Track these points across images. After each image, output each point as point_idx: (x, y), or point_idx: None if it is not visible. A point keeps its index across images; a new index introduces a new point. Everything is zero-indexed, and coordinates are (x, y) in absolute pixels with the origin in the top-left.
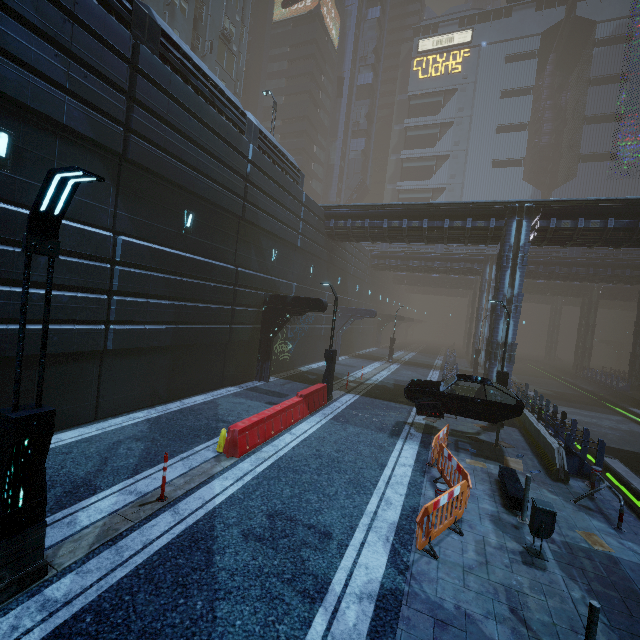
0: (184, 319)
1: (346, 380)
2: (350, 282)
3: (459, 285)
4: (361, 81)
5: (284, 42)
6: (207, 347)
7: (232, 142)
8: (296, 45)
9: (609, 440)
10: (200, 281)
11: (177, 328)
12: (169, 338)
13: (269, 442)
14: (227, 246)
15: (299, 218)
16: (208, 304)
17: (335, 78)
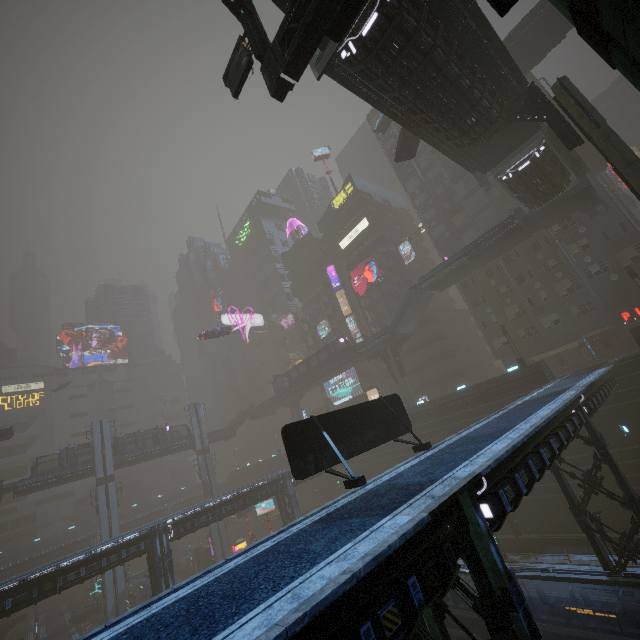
0: None
1: None
2: None
3: None
4: None
5: None
6: None
7: None
8: None
9: None
10: None
11: None
12: None
13: None
14: None
15: None
16: None
17: None
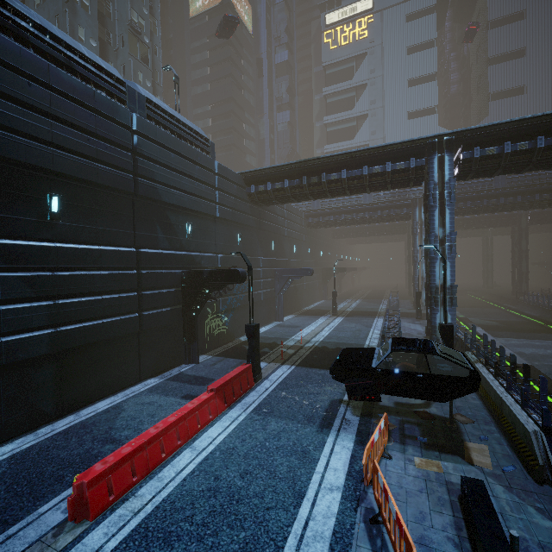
0: (66, 319)
1: (285, 346)
2: (286, 244)
3: (393, 231)
4: (278, 60)
5: (202, 34)
6: (111, 342)
7: (104, 111)
8: (213, 35)
9: None
10: (84, 272)
11: (56, 331)
12: (45, 345)
13: (156, 472)
14: (120, 227)
15: (214, 188)
16: (102, 295)
17: (254, 60)
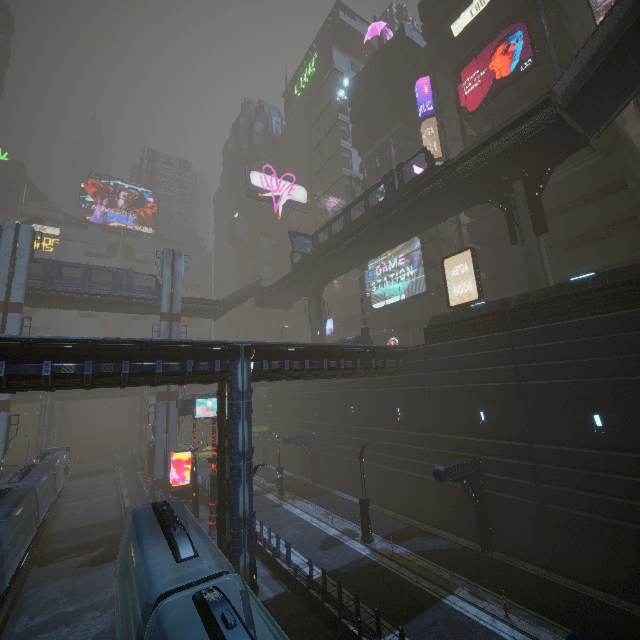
0: None
1: None
2: None
3: None
4: None
5: None
6: None
7: None
8: None
9: (86, 470)
10: None
11: None
12: None
13: None
14: None
15: None
16: None
17: None
